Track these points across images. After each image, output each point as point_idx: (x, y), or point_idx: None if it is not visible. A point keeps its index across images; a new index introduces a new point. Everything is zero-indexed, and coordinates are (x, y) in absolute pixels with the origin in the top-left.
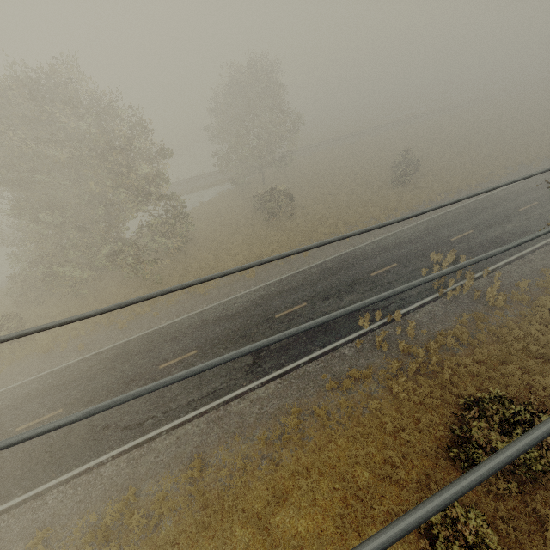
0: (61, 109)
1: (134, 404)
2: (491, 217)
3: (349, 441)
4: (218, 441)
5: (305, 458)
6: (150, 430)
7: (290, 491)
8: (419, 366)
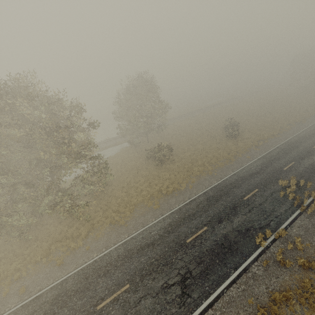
0: (21, 102)
1: None
2: (299, 153)
3: None
4: None
5: None
6: None
7: None
8: None
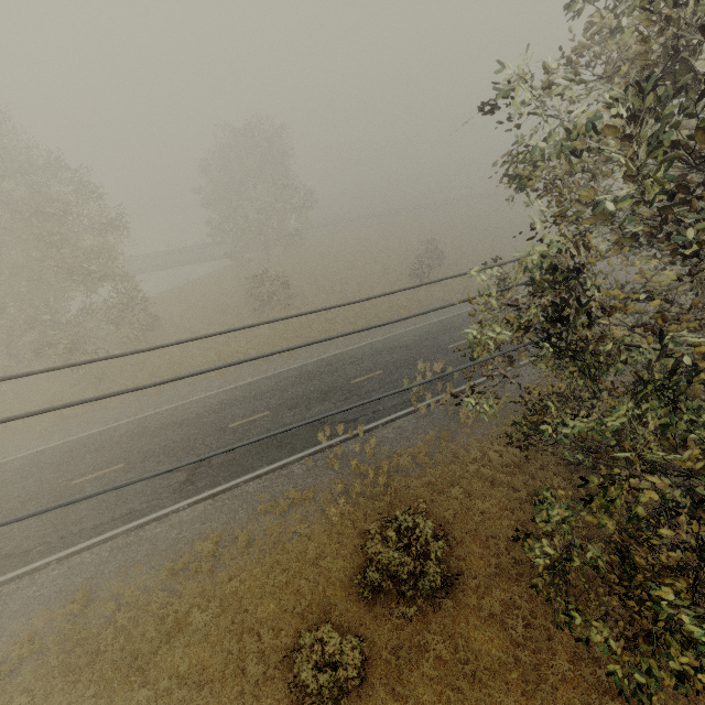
0: None
1: (26, 527)
2: None
3: (265, 570)
4: (117, 571)
5: (210, 589)
6: (38, 559)
7: (183, 626)
8: (368, 487)
